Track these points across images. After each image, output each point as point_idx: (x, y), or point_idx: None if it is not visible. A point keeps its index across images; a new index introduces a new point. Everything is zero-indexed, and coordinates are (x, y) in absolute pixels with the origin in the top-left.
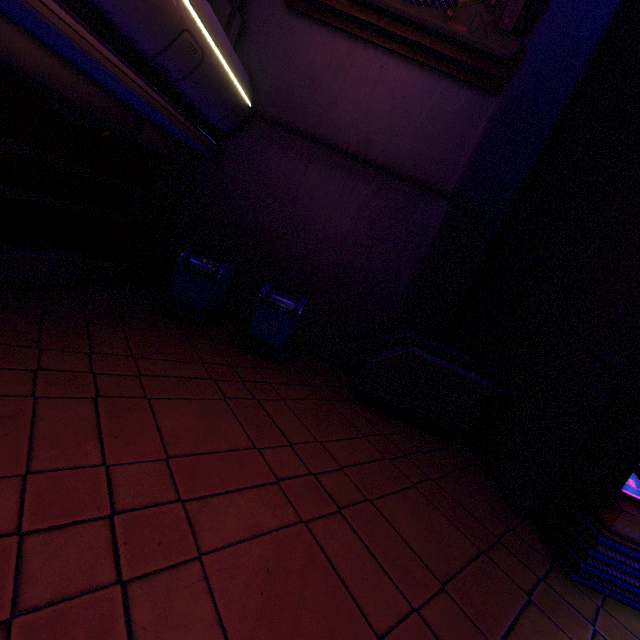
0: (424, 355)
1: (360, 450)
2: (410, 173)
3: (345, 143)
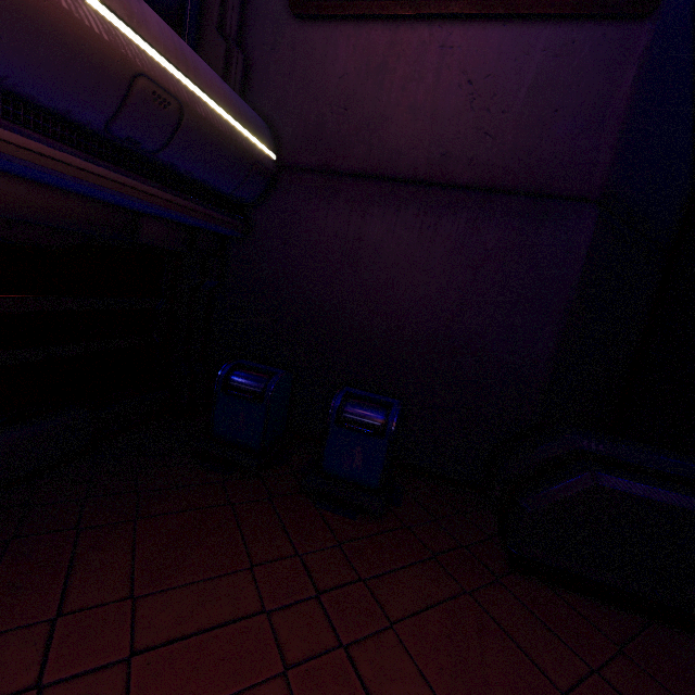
0: (632, 488)
1: None
2: (520, 182)
3: (410, 168)
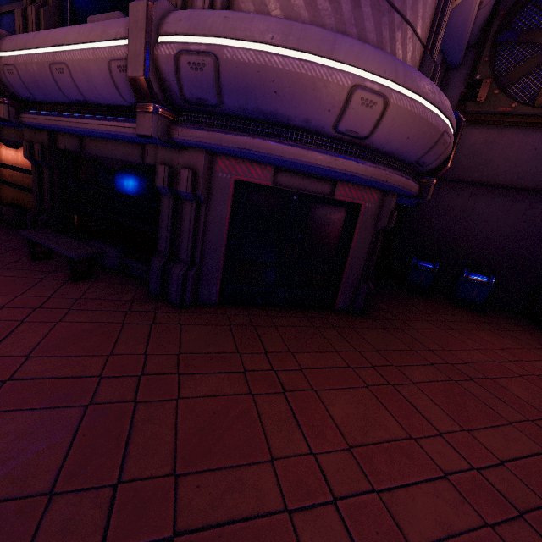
0: None
1: None
2: None
3: (501, 182)
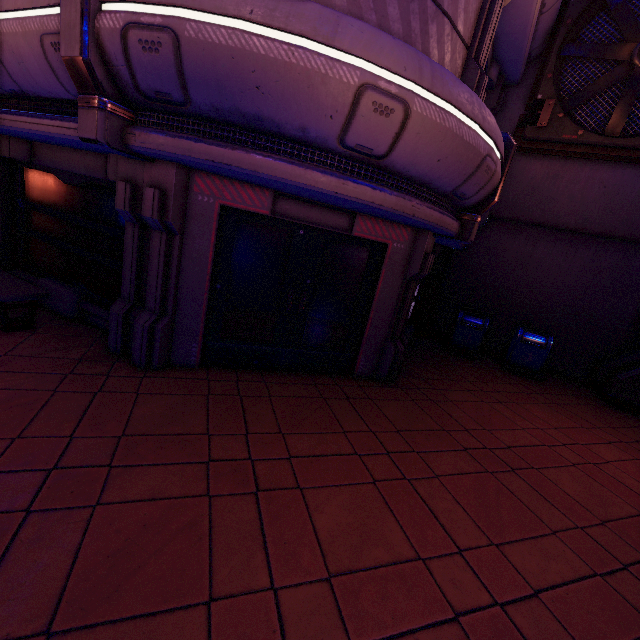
0: None
1: (639, 434)
2: (626, 235)
3: (565, 224)
